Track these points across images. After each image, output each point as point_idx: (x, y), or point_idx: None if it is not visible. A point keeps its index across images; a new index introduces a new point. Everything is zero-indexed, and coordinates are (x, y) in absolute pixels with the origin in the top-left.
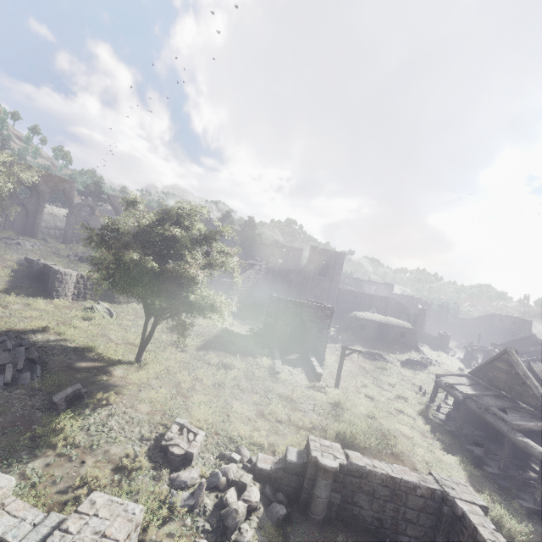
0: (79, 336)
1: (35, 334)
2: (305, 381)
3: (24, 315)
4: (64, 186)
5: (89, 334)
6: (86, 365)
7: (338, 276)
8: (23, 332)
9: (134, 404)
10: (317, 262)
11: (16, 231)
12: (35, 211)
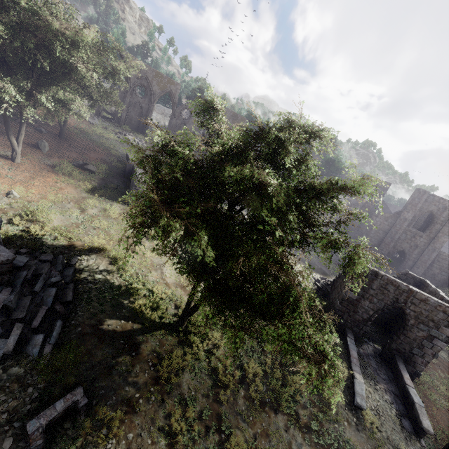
0: (130, 267)
1: (90, 255)
2: (400, 437)
3: (94, 224)
4: (171, 88)
5: (143, 263)
6: (116, 327)
7: (445, 236)
8: (79, 251)
9: (142, 444)
10: (419, 210)
11: (132, 127)
12: (147, 110)
